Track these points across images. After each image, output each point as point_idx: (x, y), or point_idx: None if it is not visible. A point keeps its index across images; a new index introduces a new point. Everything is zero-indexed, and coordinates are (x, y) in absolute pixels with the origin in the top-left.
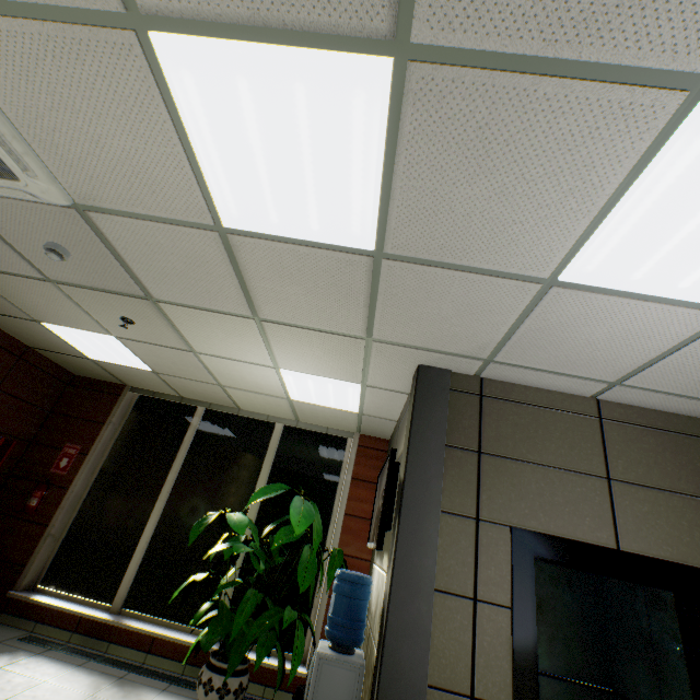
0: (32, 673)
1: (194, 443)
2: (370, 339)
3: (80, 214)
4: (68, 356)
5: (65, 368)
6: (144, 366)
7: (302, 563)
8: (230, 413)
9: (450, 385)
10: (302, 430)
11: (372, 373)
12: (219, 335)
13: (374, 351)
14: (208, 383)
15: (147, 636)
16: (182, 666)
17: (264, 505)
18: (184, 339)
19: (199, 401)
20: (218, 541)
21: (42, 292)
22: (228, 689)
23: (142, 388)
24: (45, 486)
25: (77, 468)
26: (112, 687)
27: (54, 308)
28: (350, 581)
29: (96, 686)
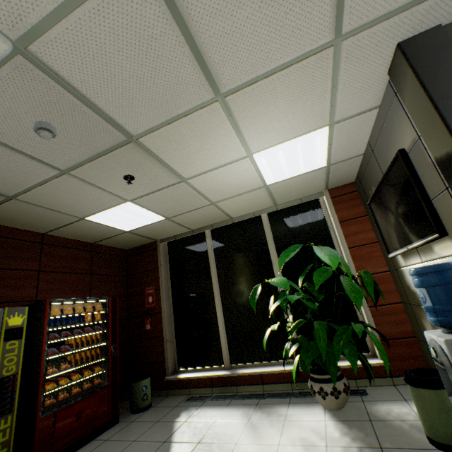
0: (204, 418)
1: (215, 254)
2: (337, 42)
3: (27, 60)
4: (114, 237)
5: (118, 248)
6: (159, 218)
7: (346, 289)
8: (227, 225)
9: (450, 37)
10: (281, 211)
11: (340, 100)
12: (195, 146)
13: (343, 60)
14: (204, 207)
15: (255, 375)
16: (289, 385)
17: (283, 270)
18: (172, 172)
19: (204, 227)
20: (269, 303)
21: (67, 189)
22: (338, 391)
23: (166, 238)
24: (148, 316)
25: (159, 299)
26: (256, 412)
27: (83, 200)
28: (436, 271)
29: (246, 414)
